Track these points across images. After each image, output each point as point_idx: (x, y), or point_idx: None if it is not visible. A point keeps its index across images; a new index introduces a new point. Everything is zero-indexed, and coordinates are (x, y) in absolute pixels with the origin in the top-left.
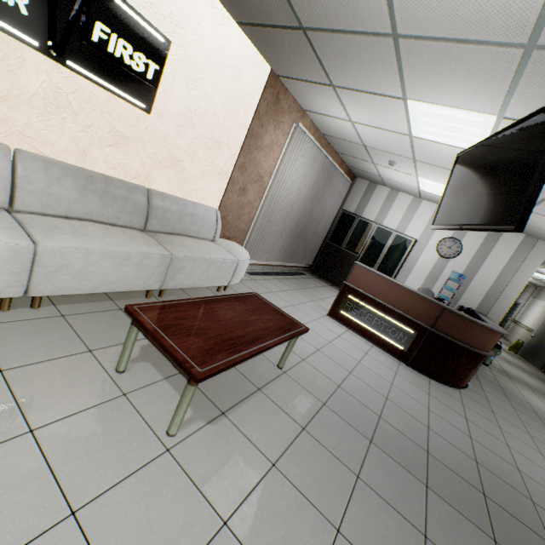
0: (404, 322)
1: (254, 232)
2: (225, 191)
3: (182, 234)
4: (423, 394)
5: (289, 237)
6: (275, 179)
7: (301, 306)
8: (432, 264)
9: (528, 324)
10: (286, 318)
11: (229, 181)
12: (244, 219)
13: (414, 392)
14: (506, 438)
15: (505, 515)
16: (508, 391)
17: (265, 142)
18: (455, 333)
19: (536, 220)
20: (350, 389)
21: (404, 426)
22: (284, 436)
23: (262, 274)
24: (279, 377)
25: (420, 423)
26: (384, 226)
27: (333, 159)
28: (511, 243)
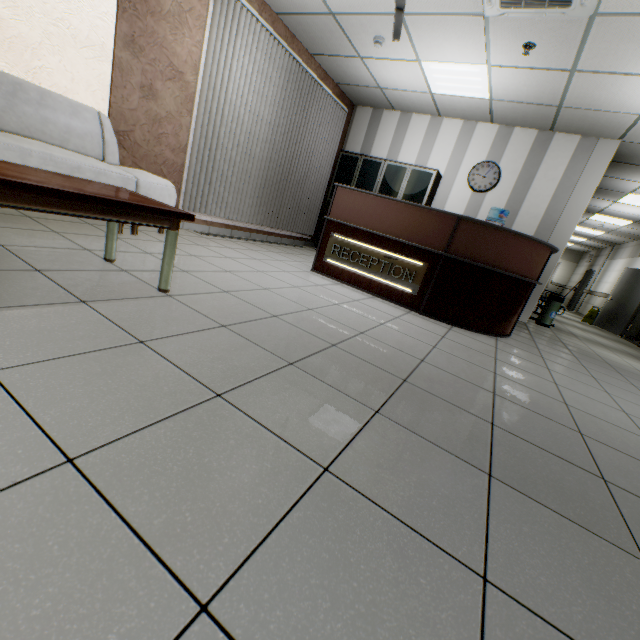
0: (410, 254)
1: (192, 166)
2: (111, 84)
3: (27, 137)
4: (433, 336)
5: (262, 185)
6: (205, 77)
7: (271, 261)
8: (464, 204)
9: (605, 290)
10: (152, 202)
11: (113, 67)
12: (170, 144)
13: (417, 333)
14: (555, 377)
15: (524, 446)
16: (572, 346)
17: (166, 5)
18: (478, 253)
19: (588, 92)
20: (295, 320)
21: (377, 356)
22: (77, 345)
23: (226, 237)
24: (151, 298)
25: (409, 356)
26: (395, 161)
27: (308, 67)
28: (563, 153)
